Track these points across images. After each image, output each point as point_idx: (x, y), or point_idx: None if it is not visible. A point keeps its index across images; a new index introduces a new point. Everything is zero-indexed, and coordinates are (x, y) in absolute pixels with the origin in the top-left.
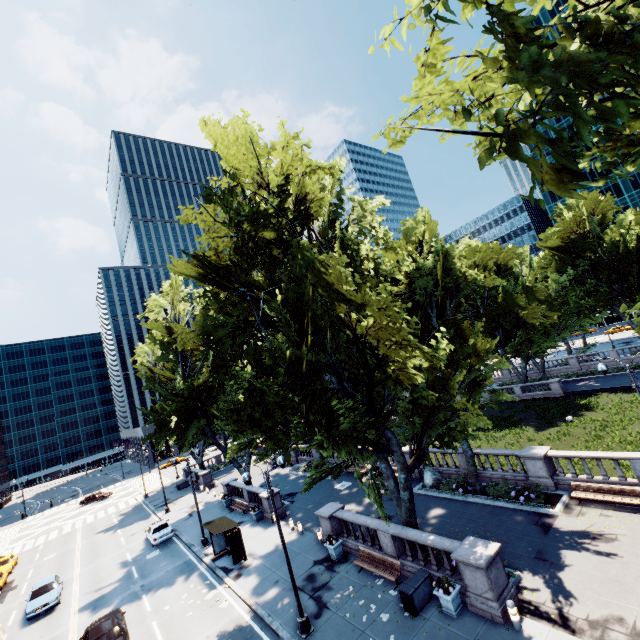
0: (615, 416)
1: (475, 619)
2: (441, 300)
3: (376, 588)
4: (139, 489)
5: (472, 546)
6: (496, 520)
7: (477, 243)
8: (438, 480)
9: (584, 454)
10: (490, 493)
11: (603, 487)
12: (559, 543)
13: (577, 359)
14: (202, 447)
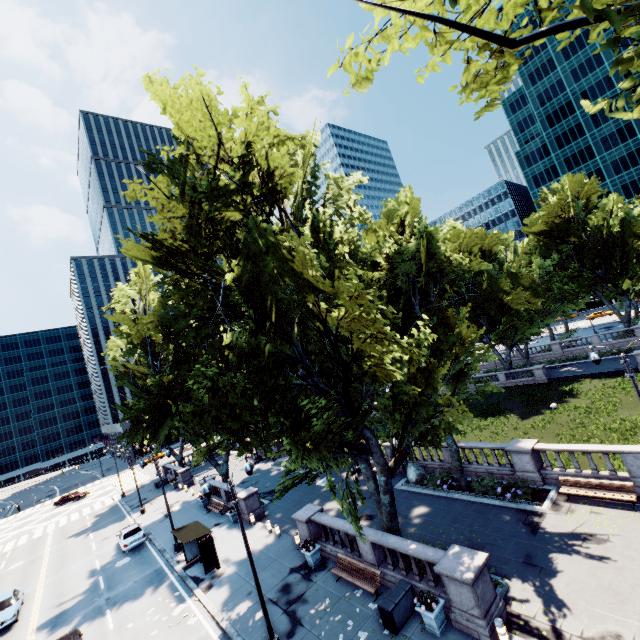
0: (599, 402)
1: (460, 638)
2: (424, 286)
3: (354, 600)
4: (117, 487)
5: (457, 557)
6: (482, 519)
7: (462, 228)
8: (422, 475)
9: (573, 447)
10: (475, 489)
11: (593, 482)
12: (548, 545)
13: (560, 345)
14: (181, 443)
